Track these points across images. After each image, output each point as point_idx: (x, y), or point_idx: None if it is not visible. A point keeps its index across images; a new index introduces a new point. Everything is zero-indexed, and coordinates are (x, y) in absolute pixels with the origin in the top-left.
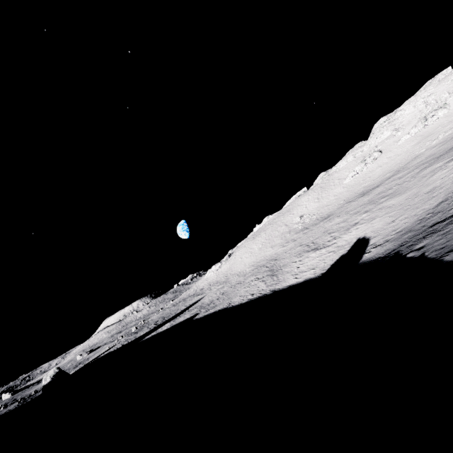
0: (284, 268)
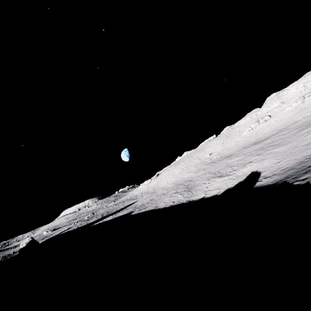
0: (196, 187)
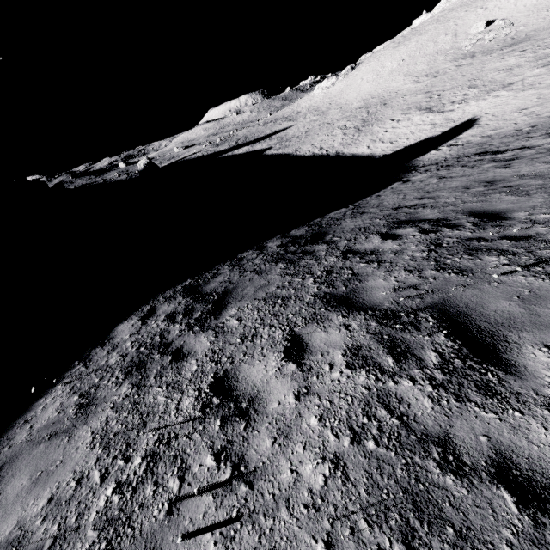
0: (375, 125)
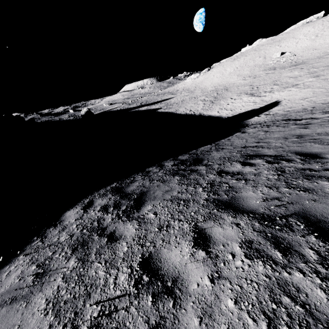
0: (222, 100)
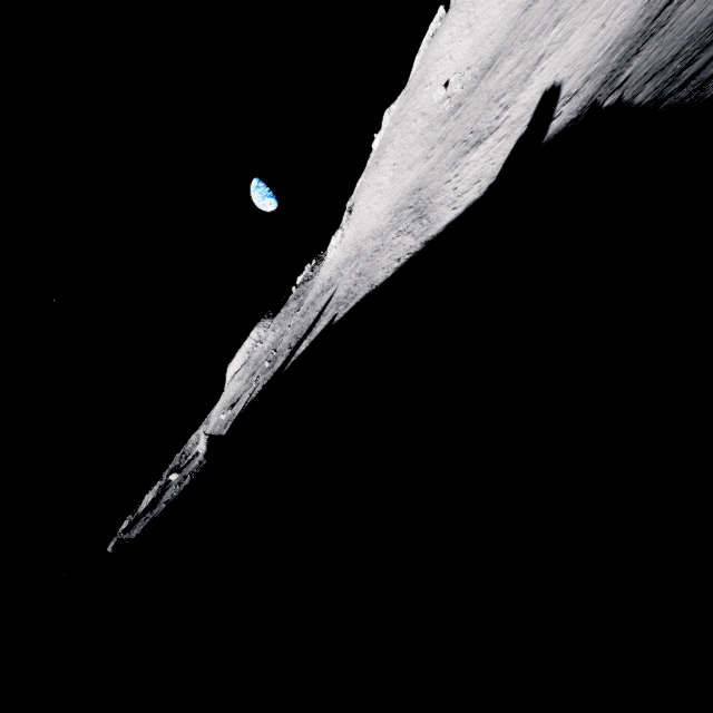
0: (434, 199)
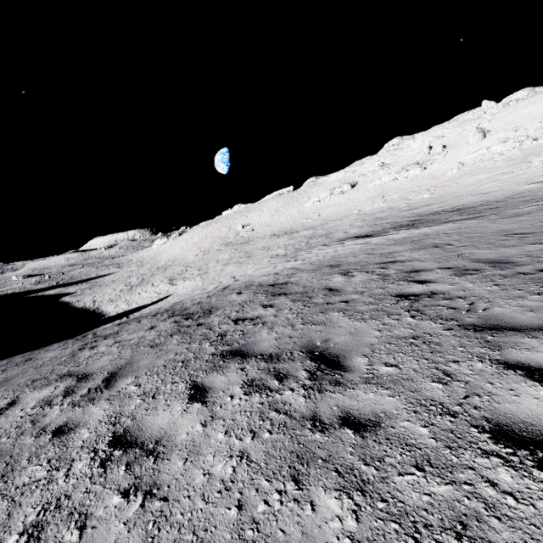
0: (142, 286)
